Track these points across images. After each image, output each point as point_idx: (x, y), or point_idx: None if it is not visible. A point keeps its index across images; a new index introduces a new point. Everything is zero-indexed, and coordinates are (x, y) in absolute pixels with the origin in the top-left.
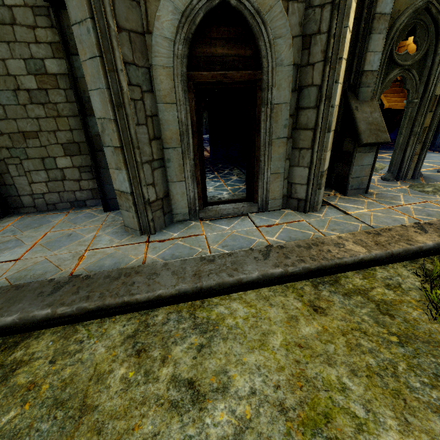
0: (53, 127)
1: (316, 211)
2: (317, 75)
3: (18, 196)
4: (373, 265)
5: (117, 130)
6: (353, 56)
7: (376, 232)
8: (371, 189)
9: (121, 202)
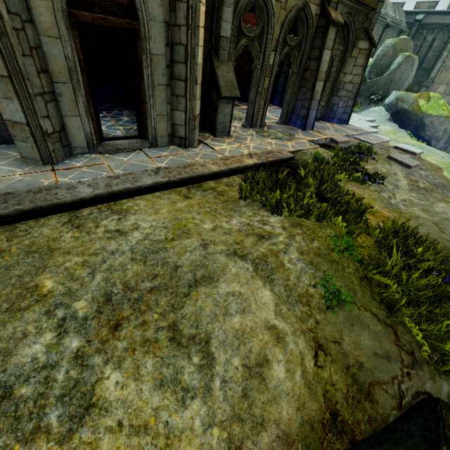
0: None
1: (194, 147)
2: (183, 36)
3: None
4: (222, 177)
5: (3, 59)
6: (213, 21)
7: (226, 158)
8: (233, 133)
9: (14, 133)
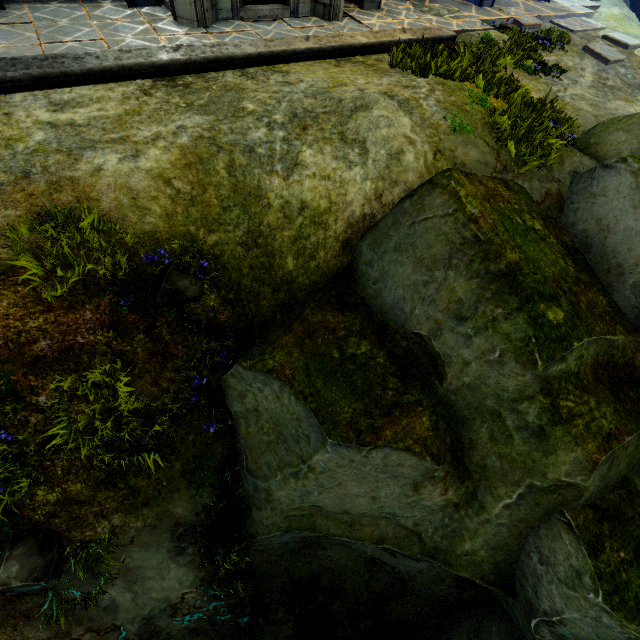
0: None
1: (338, 20)
2: None
3: None
4: (371, 53)
5: None
6: None
7: (376, 32)
8: (384, 6)
9: None
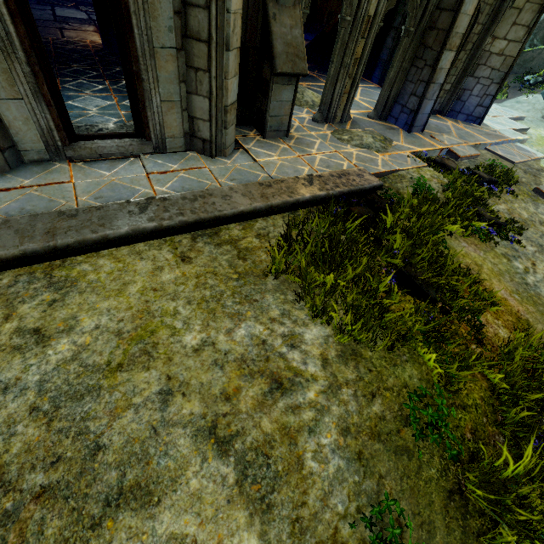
0: None
1: (225, 156)
2: None
3: None
4: (257, 216)
5: None
6: None
7: (268, 184)
8: (295, 132)
9: None
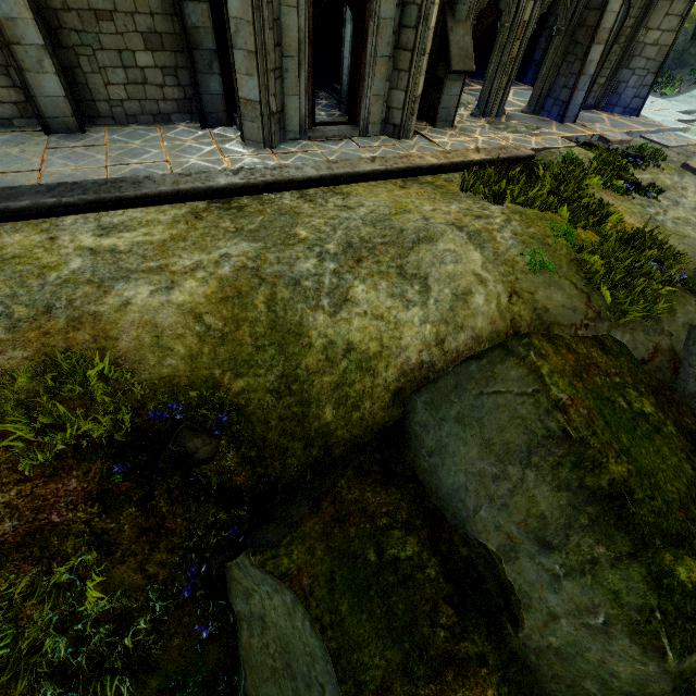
0: (130, 7)
1: (408, 139)
2: None
3: (93, 102)
4: (441, 173)
5: (254, 35)
6: None
7: (447, 152)
8: (458, 124)
9: (245, 112)
